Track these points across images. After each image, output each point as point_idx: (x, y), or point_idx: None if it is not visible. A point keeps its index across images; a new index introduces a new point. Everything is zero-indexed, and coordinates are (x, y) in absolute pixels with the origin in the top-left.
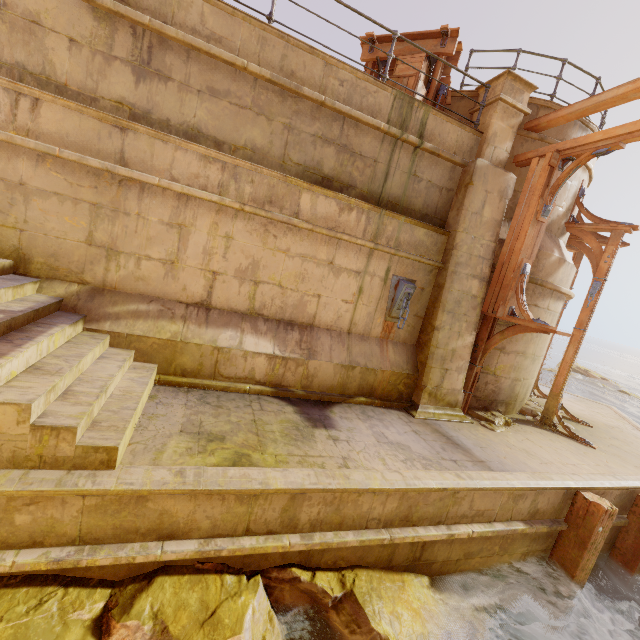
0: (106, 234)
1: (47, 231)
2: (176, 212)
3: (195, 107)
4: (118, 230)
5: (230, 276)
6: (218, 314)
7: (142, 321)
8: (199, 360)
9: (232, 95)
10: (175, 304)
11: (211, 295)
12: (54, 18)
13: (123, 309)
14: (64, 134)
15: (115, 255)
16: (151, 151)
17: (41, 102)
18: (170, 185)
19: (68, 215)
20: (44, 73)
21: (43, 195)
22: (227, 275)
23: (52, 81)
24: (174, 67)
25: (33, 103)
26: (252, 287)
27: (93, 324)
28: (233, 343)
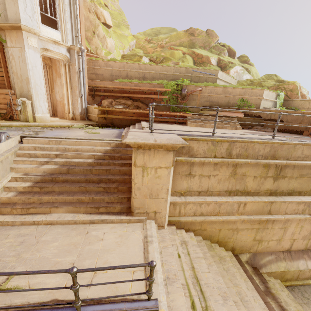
0: (259, 236)
1: (241, 240)
2: (284, 223)
3: (293, 183)
4: (263, 234)
5: (299, 239)
6: (294, 253)
7: (272, 264)
8: (292, 275)
9: (308, 174)
10: (279, 253)
11: (291, 247)
12: (250, 171)
13: (265, 260)
14: (252, 210)
15: (261, 242)
16: (279, 206)
17: (247, 203)
18: (287, 218)
19: (248, 233)
20: (244, 190)
21: (242, 230)
22: (298, 239)
23: (246, 191)
24: (288, 172)
25: (244, 204)
26: (307, 241)
27: (259, 270)
28: (304, 266)
